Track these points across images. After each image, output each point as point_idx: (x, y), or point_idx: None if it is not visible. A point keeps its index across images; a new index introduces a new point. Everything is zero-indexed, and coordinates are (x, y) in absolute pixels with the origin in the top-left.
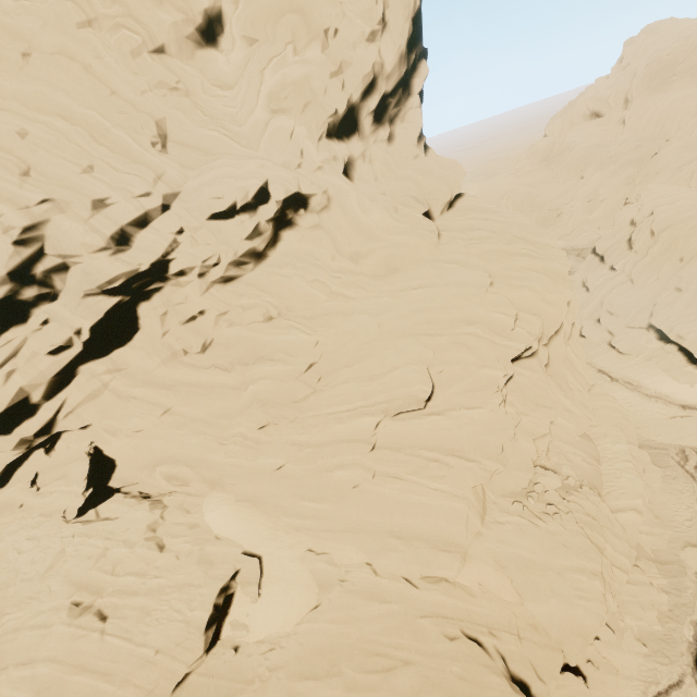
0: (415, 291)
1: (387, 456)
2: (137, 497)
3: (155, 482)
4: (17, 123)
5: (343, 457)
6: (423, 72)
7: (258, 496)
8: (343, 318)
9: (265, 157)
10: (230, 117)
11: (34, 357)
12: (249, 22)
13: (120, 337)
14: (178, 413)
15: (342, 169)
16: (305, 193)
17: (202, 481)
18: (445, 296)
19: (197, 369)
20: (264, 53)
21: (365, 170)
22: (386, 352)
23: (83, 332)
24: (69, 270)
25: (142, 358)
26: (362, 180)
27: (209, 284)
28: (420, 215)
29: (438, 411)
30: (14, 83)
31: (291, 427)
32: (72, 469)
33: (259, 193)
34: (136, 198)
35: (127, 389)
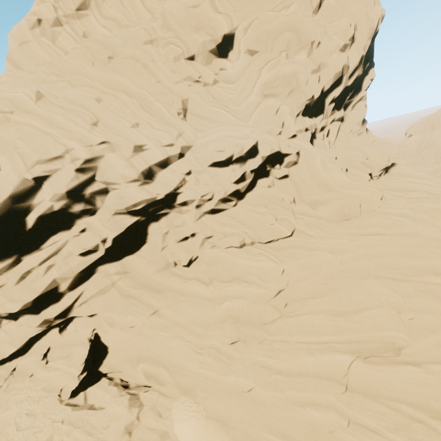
0: (371, 236)
1: (361, 402)
2: (119, 385)
3: (135, 374)
4: (97, 94)
5: (315, 394)
6: (372, 76)
7: (227, 417)
8: (306, 252)
9: (254, 126)
10: (230, 100)
11: (69, 256)
12: (255, 40)
13: (131, 246)
14: (163, 315)
15: (310, 138)
16: (283, 152)
17: (175, 386)
18: (404, 245)
19: (182, 279)
20: (263, 58)
21: (324, 140)
22: (352, 290)
23: (107, 241)
24: (108, 193)
25: (143, 265)
26: (322, 147)
27: (202, 214)
28: (368, 175)
29: (414, 361)
30: (100, 72)
31: (259, 347)
32: (75, 352)
33: (251, 149)
34: (163, 147)
35: (129, 289)
